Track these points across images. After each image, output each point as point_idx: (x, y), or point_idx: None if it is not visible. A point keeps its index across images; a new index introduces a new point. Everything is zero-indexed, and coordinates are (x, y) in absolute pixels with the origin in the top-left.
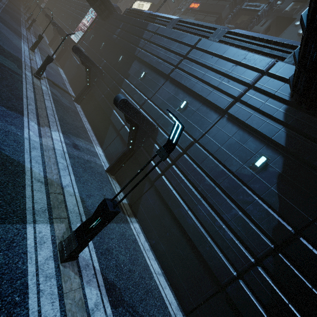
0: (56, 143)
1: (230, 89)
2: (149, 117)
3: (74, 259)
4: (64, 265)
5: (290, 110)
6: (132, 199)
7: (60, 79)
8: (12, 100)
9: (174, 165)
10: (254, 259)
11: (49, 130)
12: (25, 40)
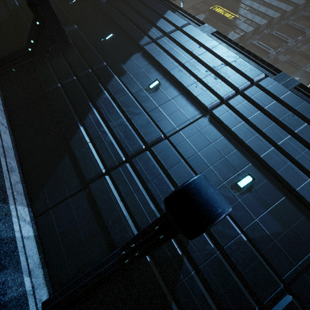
0: None
1: None
2: (165, 176)
3: None
4: None
5: None
6: None
7: None
8: None
9: None
10: None
11: None
12: None
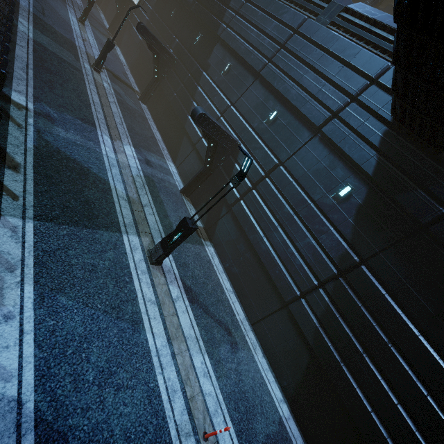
0: (130, 159)
1: (329, 101)
2: (231, 129)
3: (159, 264)
4: (153, 267)
5: (388, 134)
6: (207, 223)
7: (120, 67)
8: (82, 109)
9: (255, 189)
10: (318, 283)
11: (121, 144)
12: (70, 5)
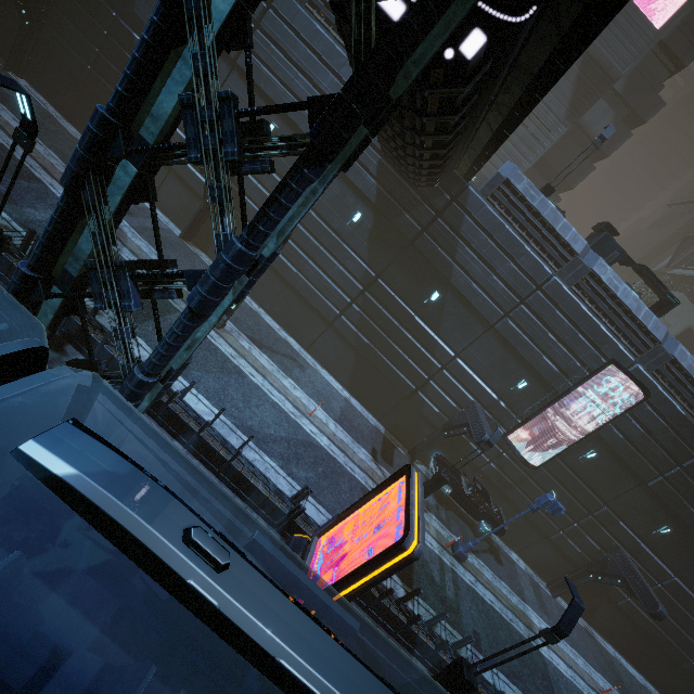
0: None
1: None
2: None
3: (224, 327)
4: (220, 331)
5: (382, 164)
6: None
7: None
8: (1, 155)
9: None
10: (351, 300)
11: None
12: None
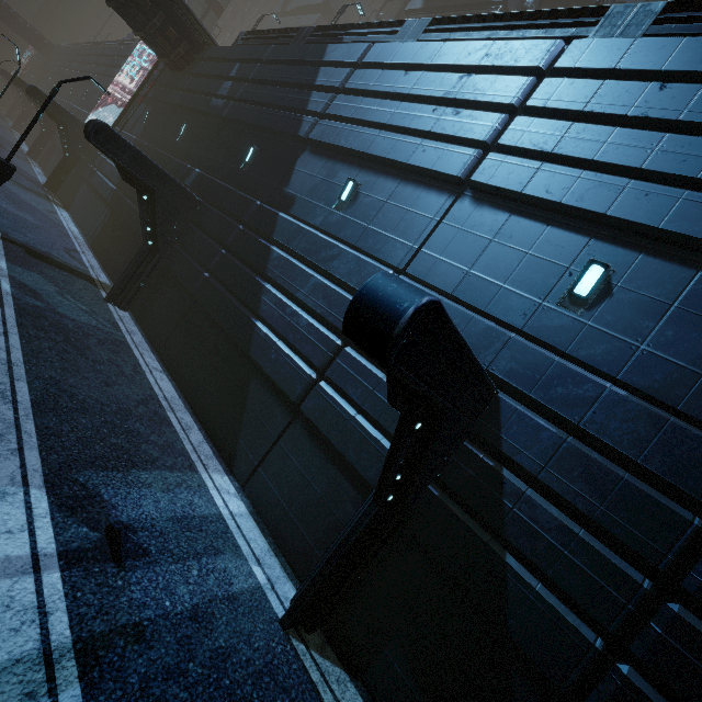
0: None
1: None
2: None
3: None
4: None
5: None
6: None
7: (58, 239)
8: None
9: (670, 594)
10: None
11: None
12: None
